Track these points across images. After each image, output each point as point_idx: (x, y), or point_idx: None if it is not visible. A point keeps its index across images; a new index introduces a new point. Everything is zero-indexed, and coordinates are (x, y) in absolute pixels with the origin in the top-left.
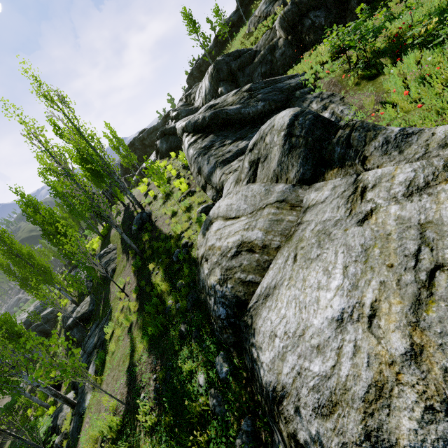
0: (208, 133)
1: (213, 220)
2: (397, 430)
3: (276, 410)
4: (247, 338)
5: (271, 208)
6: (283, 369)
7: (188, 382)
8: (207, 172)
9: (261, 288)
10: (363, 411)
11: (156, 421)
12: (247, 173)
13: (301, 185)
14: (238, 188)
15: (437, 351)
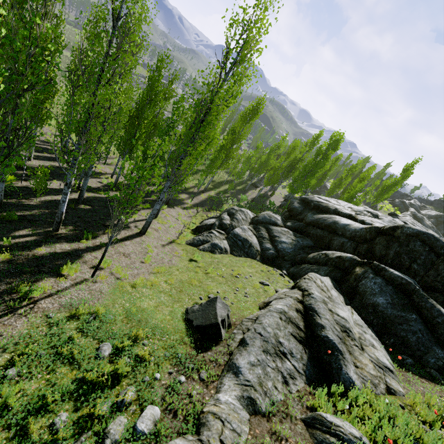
0: (414, 218)
1: None
2: None
3: None
4: None
5: None
6: None
7: None
8: None
9: None
10: None
11: None
12: None
13: None
14: None
15: None
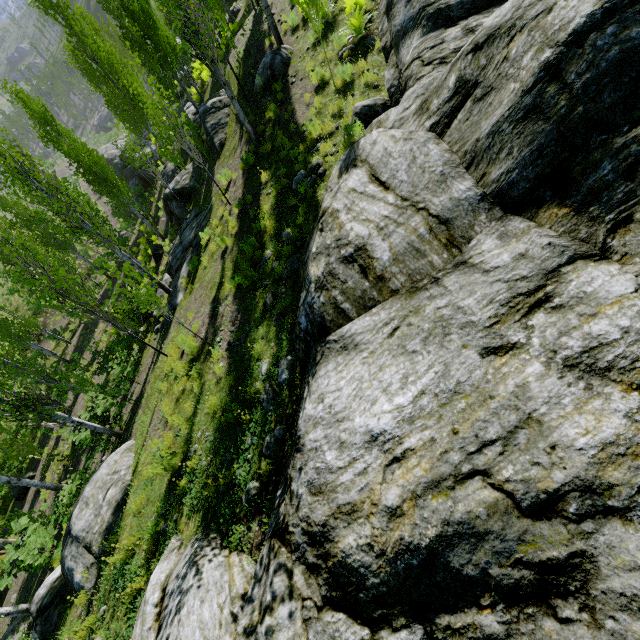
0: None
1: (357, 161)
2: (342, 538)
3: (293, 451)
4: (309, 371)
5: (423, 222)
6: (310, 434)
7: (255, 359)
8: (399, 25)
9: (348, 330)
10: (333, 512)
11: (223, 370)
12: (442, 105)
13: (492, 206)
14: (415, 126)
15: (409, 526)
